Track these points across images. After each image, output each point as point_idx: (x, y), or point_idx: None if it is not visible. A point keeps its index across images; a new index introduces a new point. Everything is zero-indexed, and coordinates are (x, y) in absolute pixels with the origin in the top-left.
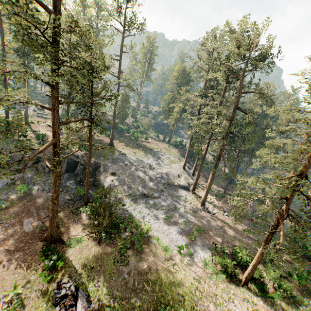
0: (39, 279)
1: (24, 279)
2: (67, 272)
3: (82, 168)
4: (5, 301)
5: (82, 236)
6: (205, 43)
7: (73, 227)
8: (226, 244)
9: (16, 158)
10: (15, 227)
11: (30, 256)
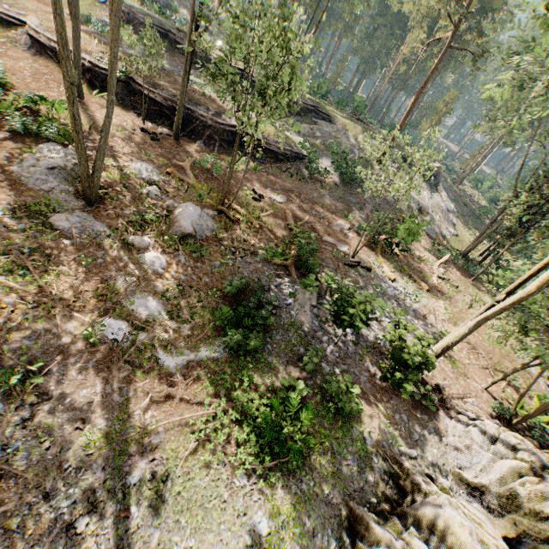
0: None
1: None
2: None
3: None
4: None
5: None
6: None
7: None
8: None
9: None
10: None
11: None
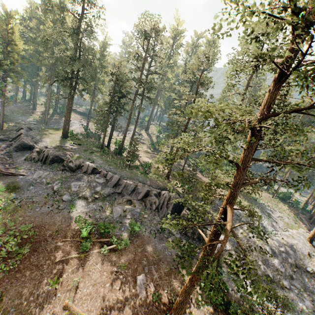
0: None
1: None
2: None
3: (188, 214)
4: None
5: None
6: None
7: (192, 312)
8: None
9: (129, 187)
10: (129, 283)
11: None
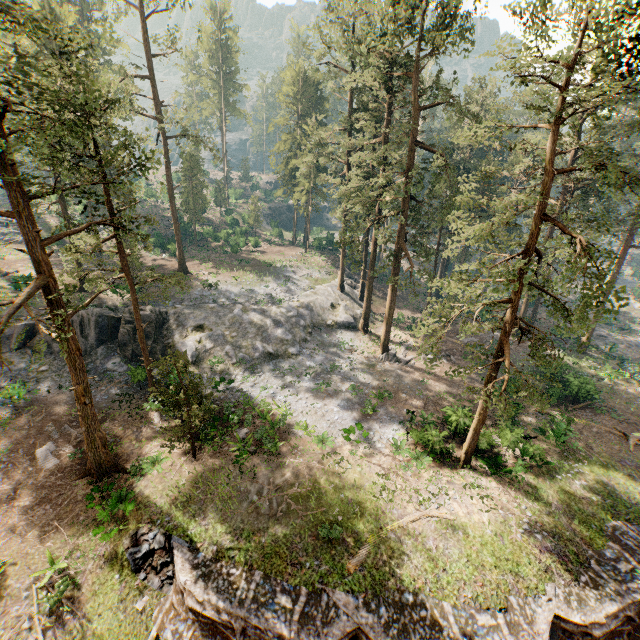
0: (94, 539)
1: (65, 546)
2: (145, 516)
3: (131, 330)
4: (39, 587)
5: (160, 452)
6: (332, 4)
7: (139, 440)
8: (432, 409)
9: None
10: (22, 465)
11: (67, 508)
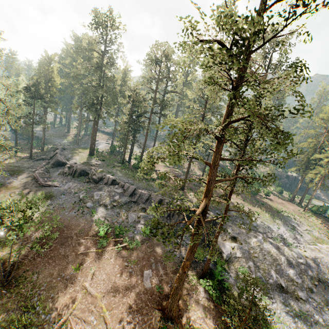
0: None
1: None
2: None
3: None
4: None
5: (202, 326)
6: None
7: (191, 304)
8: None
9: (144, 196)
10: (137, 275)
11: (148, 328)
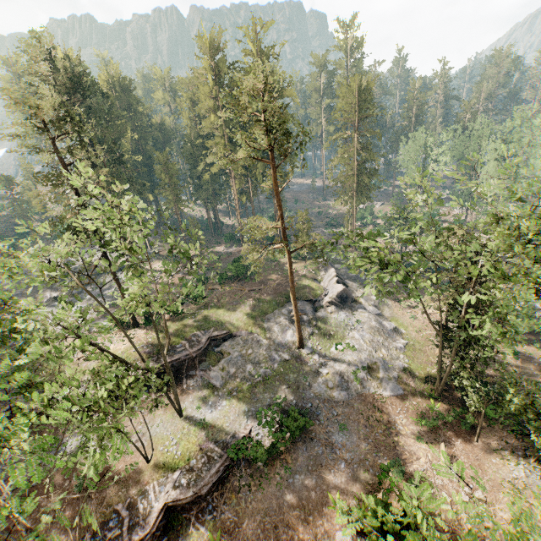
0: None
1: None
2: None
3: None
4: None
5: None
6: None
7: None
8: None
9: None
10: None
11: None
